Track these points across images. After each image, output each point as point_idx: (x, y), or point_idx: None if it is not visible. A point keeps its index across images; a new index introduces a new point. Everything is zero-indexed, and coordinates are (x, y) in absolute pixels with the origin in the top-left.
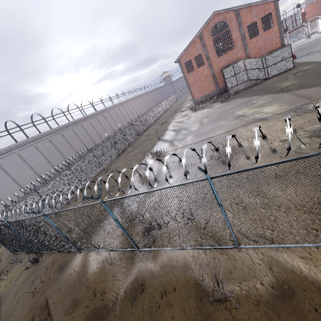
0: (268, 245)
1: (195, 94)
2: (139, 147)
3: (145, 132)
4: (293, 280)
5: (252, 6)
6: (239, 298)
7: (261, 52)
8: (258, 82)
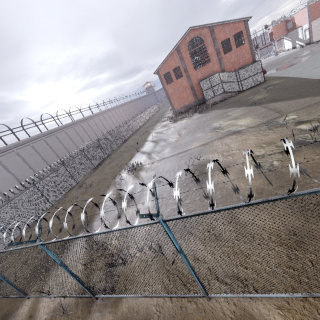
0: (240, 294)
1: (175, 105)
2: (117, 159)
3: (125, 143)
4: None
5: (224, 24)
6: None
7: (235, 66)
8: (233, 94)
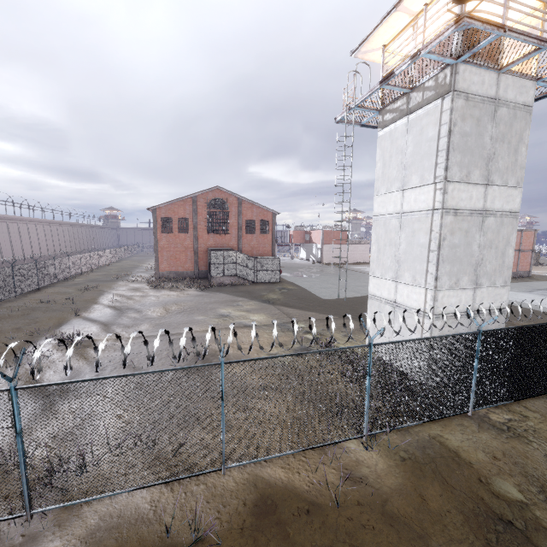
0: (256, 459)
1: (163, 264)
2: (15, 319)
3: (37, 293)
4: (276, 491)
5: (254, 204)
6: (221, 534)
7: (253, 252)
8: (245, 282)
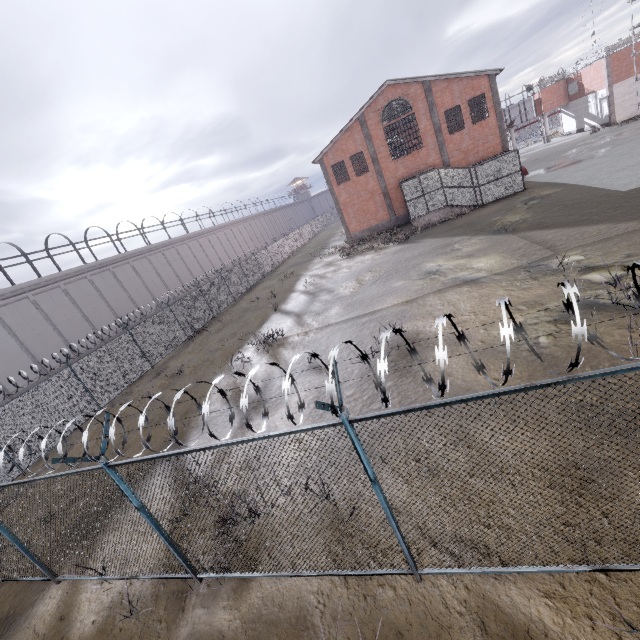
0: (477, 568)
1: (352, 224)
2: (233, 324)
3: (250, 293)
4: None
5: (452, 79)
6: None
7: (468, 158)
8: (464, 210)
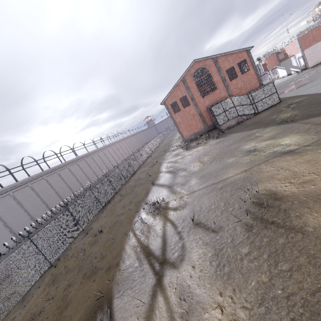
0: None
1: (184, 133)
2: (128, 195)
3: (134, 176)
4: None
5: (227, 54)
6: None
7: (242, 91)
8: (248, 116)
